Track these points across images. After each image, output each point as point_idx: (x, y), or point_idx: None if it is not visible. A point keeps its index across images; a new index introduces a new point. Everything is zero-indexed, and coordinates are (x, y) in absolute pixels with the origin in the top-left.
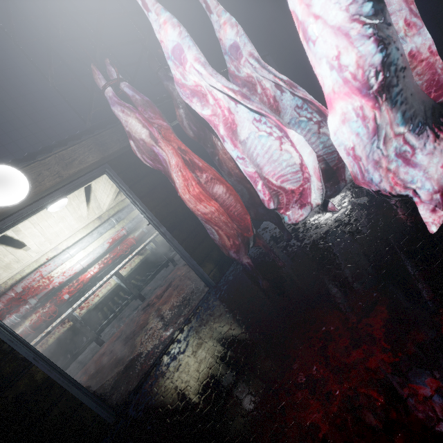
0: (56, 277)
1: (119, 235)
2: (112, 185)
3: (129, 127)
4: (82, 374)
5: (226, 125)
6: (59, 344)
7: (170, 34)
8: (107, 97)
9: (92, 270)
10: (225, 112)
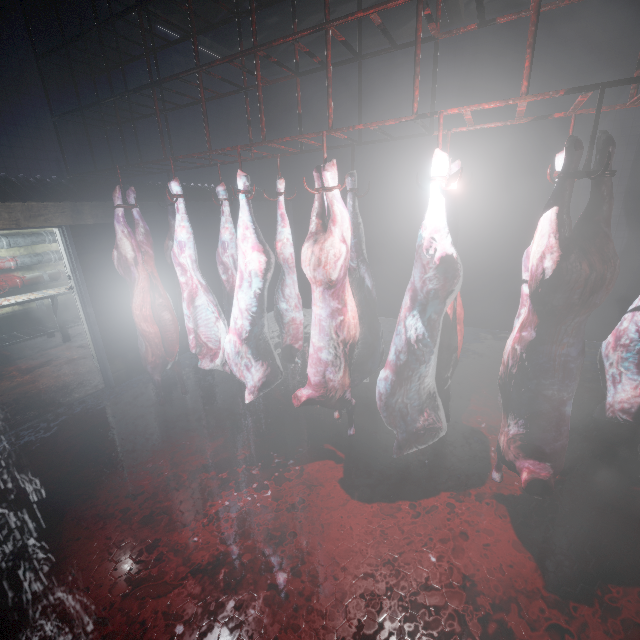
0: None
1: (1, 265)
2: None
3: (121, 243)
4: None
5: (190, 293)
6: None
7: (183, 234)
8: (116, 213)
9: None
10: (194, 285)
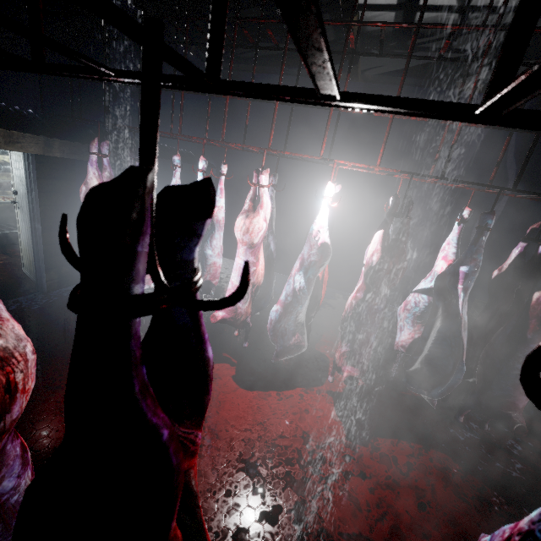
0: None
1: None
2: None
3: (91, 181)
4: None
5: None
6: None
7: None
8: (91, 157)
9: None
10: None
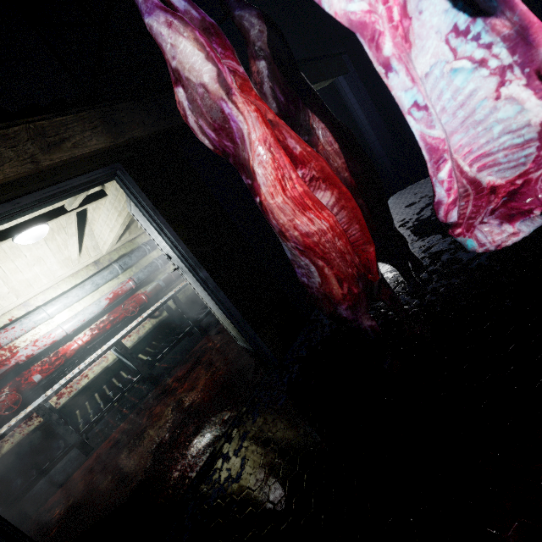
0: (22, 347)
1: (124, 289)
2: (120, 212)
3: (178, 58)
4: (54, 505)
5: (396, 37)
6: (19, 452)
7: None
8: (138, 0)
9: (80, 339)
10: (394, 12)
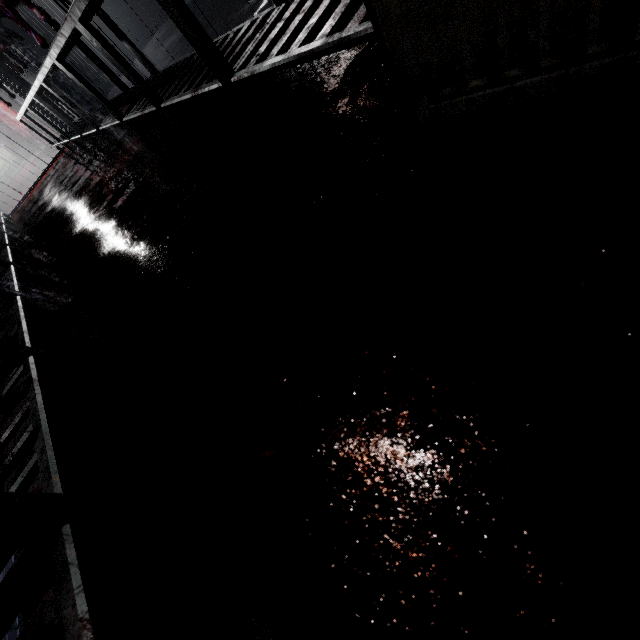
0: None
1: None
2: None
3: None
4: None
5: None
6: None
7: None
8: None
9: None
10: None
